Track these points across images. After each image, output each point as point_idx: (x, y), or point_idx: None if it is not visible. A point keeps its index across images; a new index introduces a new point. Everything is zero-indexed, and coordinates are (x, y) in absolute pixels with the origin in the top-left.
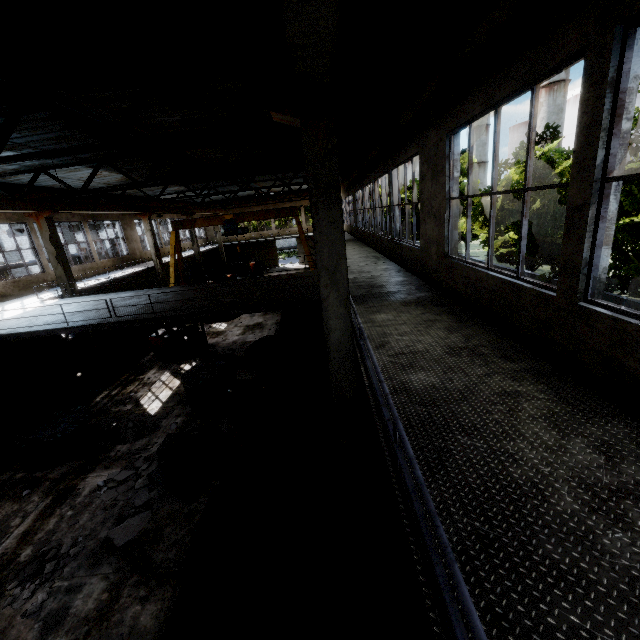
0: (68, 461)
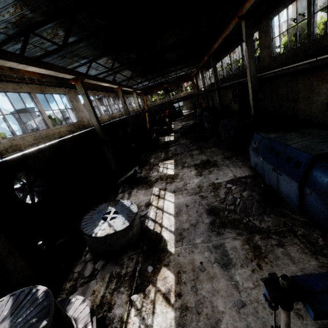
0: (159, 149)
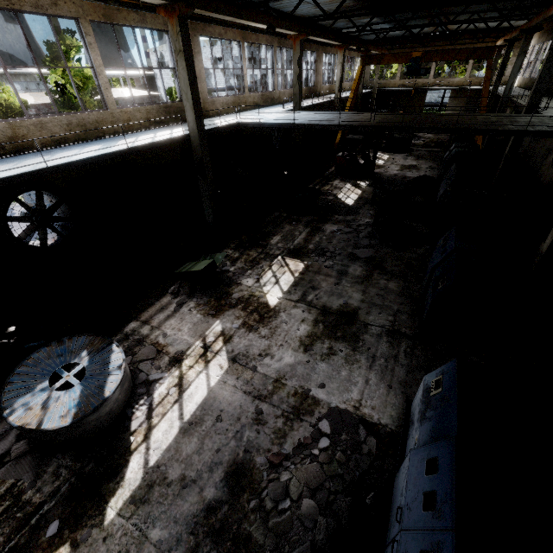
0: (309, 215)
